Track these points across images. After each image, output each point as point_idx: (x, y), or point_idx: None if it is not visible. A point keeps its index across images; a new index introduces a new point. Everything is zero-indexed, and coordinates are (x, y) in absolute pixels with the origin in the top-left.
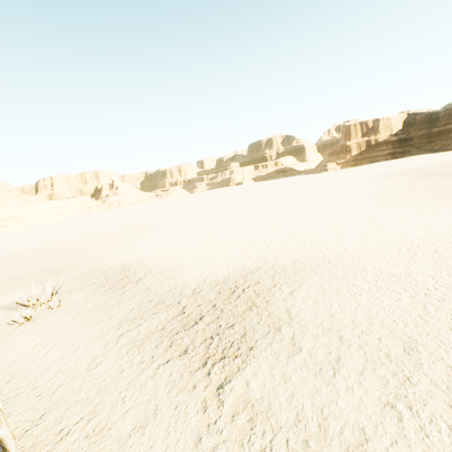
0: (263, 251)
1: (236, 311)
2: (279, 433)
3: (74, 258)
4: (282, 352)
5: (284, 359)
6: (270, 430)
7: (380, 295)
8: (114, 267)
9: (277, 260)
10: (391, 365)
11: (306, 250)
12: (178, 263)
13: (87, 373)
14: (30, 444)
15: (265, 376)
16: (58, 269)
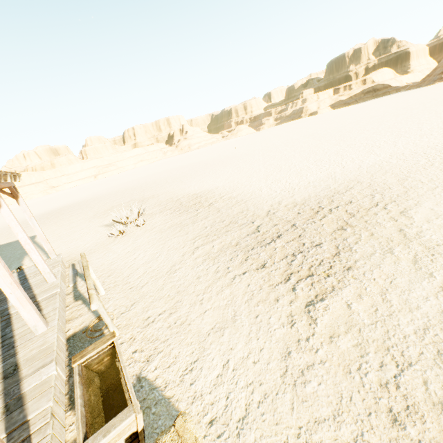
0: (353, 171)
1: (323, 230)
2: (408, 370)
3: (155, 190)
4: (398, 276)
5: (404, 284)
6: (393, 363)
7: None
8: (187, 195)
9: (375, 179)
10: None
11: (421, 166)
12: (248, 189)
13: (168, 276)
14: (124, 324)
15: (374, 300)
16: (143, 199)
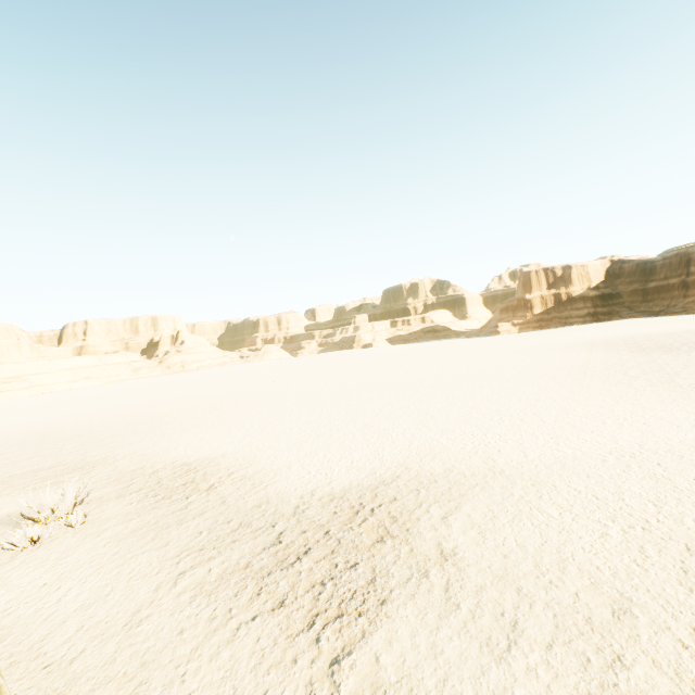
0: (403, 450)
1: (361, 542)
2: None
3: (109, 447)
4: (430, 610)
5: (434, 620)
6: None
7: (577, 527)
8: (172, 465)
9: (423, 466)
10: (594, 635)
11: (467, 452)
12: (272, 463)
13: (126, 632)
14: None
15: (404, 646)
16: (83, 464)
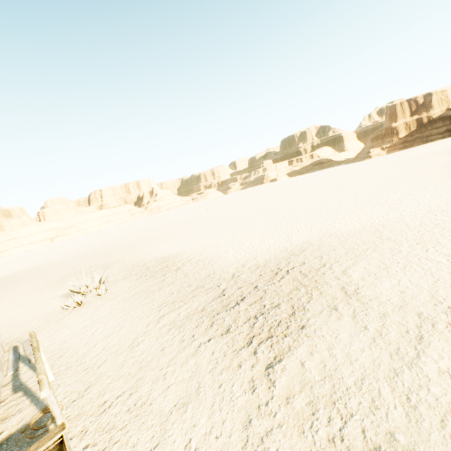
0: (306, 234)
1: (281, 291)
2: (350, 421)
3: (120, 254)
4: (341, 331)
5: (346, 338)
6: (338, 417)
7: None
8: (154, 259)
9: (323, 241)
10: None
11: (356, 230)
12: (215, 251)
13: (130, 350)
14: (75, 414)
15: (323, 356)
16: (106, 264)
